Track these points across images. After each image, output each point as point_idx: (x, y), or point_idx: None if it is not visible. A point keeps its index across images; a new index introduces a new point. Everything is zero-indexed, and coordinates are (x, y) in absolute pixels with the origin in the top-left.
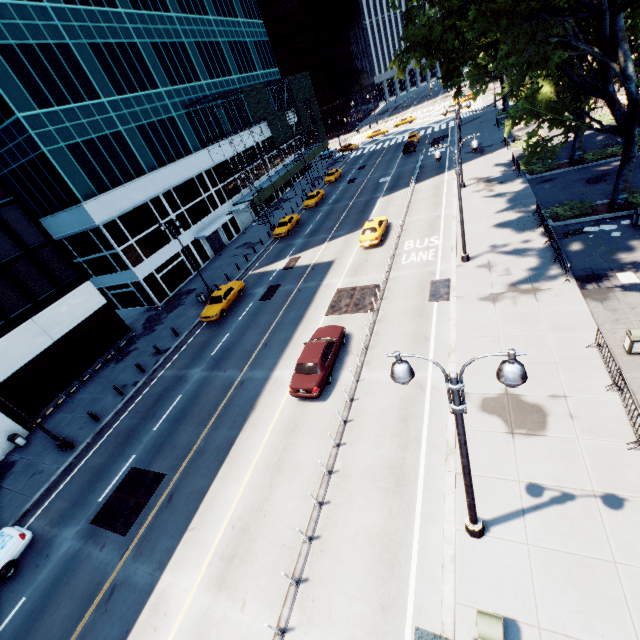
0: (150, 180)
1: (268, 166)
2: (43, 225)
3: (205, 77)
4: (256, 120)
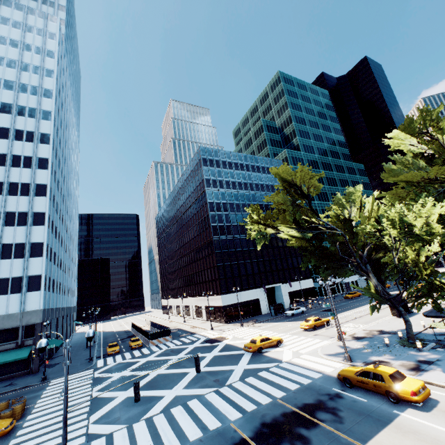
0: None
1: None
2: None
3: None
4: None
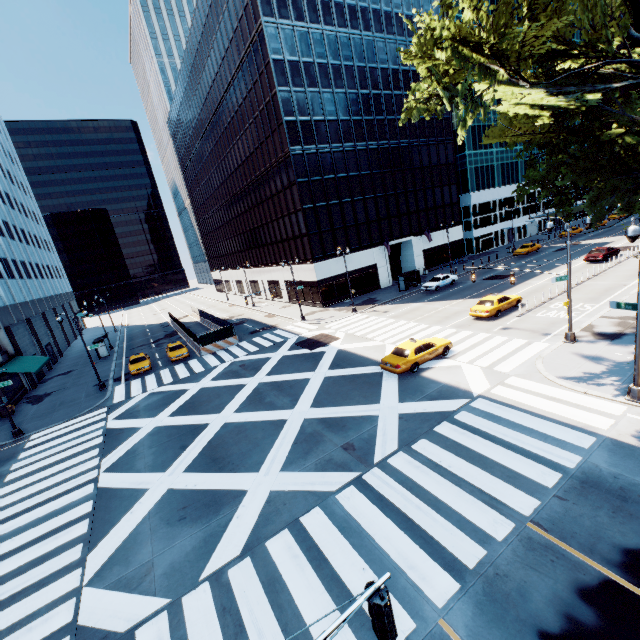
0: (496, 191)
1: None
2: None
3: None
4: None
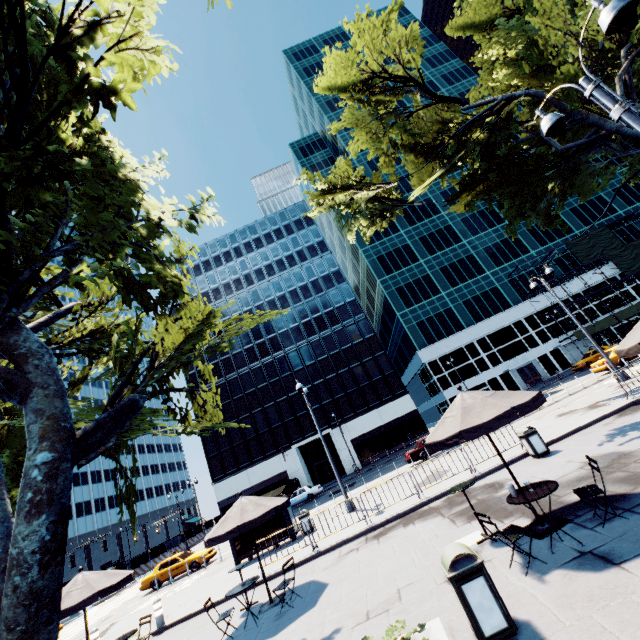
0: (466, 333)
1: (632, 295)
2: (412, 365)
3: (535, 248)
4: (586, 262)
